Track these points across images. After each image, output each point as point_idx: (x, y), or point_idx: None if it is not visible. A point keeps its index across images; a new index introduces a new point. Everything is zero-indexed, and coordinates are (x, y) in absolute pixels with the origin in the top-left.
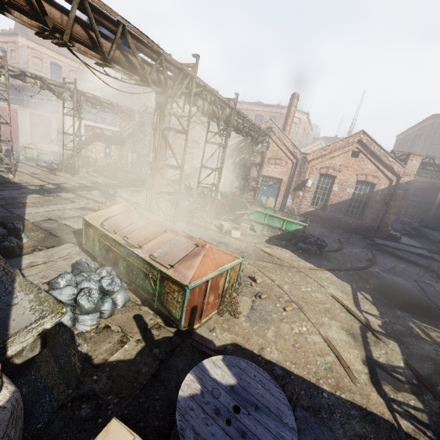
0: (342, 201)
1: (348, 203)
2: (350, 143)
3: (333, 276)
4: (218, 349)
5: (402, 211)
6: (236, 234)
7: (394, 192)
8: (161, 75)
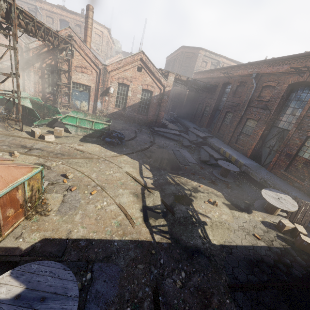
0: (135, 104)
1: (139, 105)
2: (136, 60)
3: (128, 158)
4: (25, 252)
5: (170, 107)
6: (50, 138)
7: (163, 97)
8: None
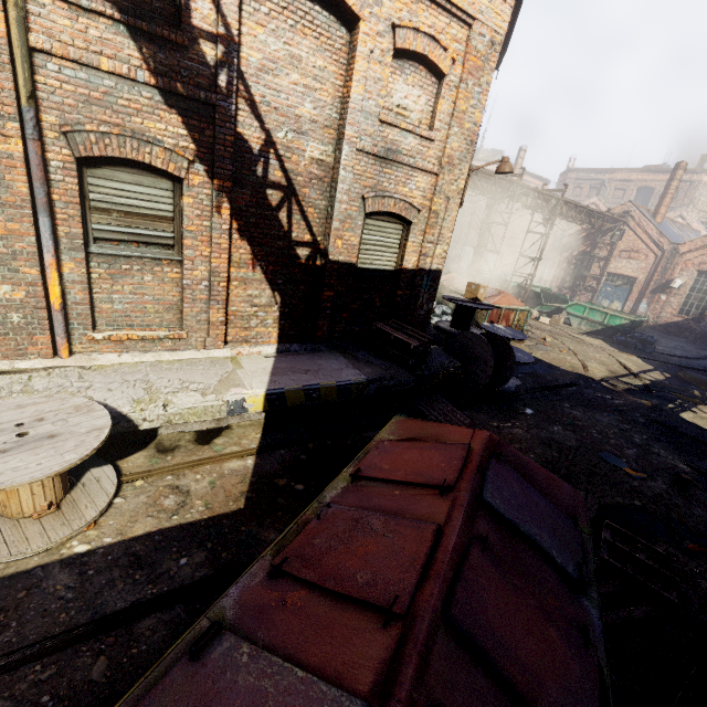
0: None
1: None
2: None
3: (639, 360)
4: None
5: None
6: (544, 321)
7: None
8: (494, 187)
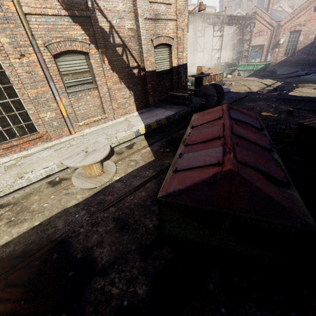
0: (306, 46)
1: (311, 46)
2: (312, 1)
3: (270, 80)
4: None
5: None
6: (229, 77)
7: None
8: (194, 19)
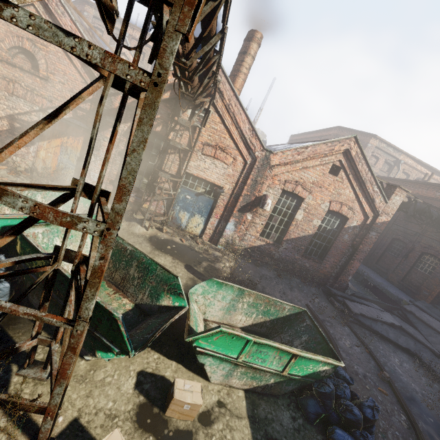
0: (304, 236)
1: (310, 240)
2: (335, 151)
3: None
4: None
5: None
6: None
7: (367, 234)
8: None
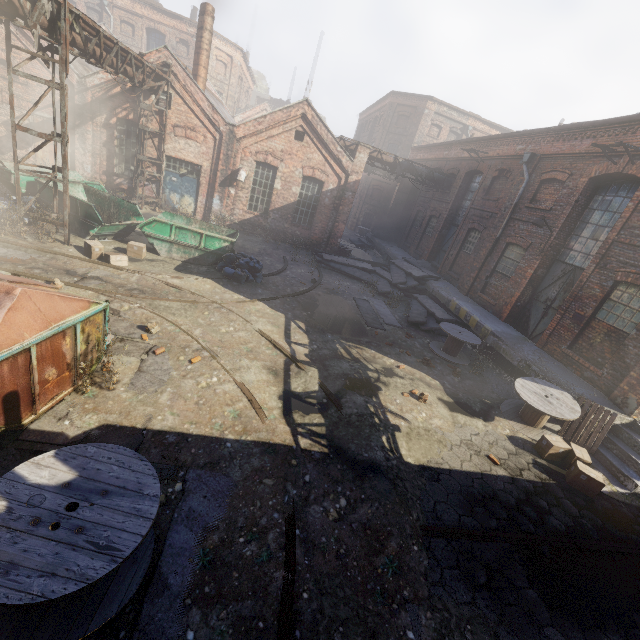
0: (288, 205)
1: (295, 208)
2: (293, 117)
3: (266, 307)
4: (73, 441)
5: (361, 217)
6: (119, 261)
7: (344, 195)
8: None
